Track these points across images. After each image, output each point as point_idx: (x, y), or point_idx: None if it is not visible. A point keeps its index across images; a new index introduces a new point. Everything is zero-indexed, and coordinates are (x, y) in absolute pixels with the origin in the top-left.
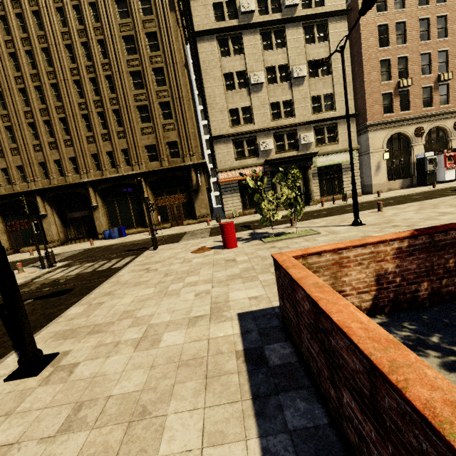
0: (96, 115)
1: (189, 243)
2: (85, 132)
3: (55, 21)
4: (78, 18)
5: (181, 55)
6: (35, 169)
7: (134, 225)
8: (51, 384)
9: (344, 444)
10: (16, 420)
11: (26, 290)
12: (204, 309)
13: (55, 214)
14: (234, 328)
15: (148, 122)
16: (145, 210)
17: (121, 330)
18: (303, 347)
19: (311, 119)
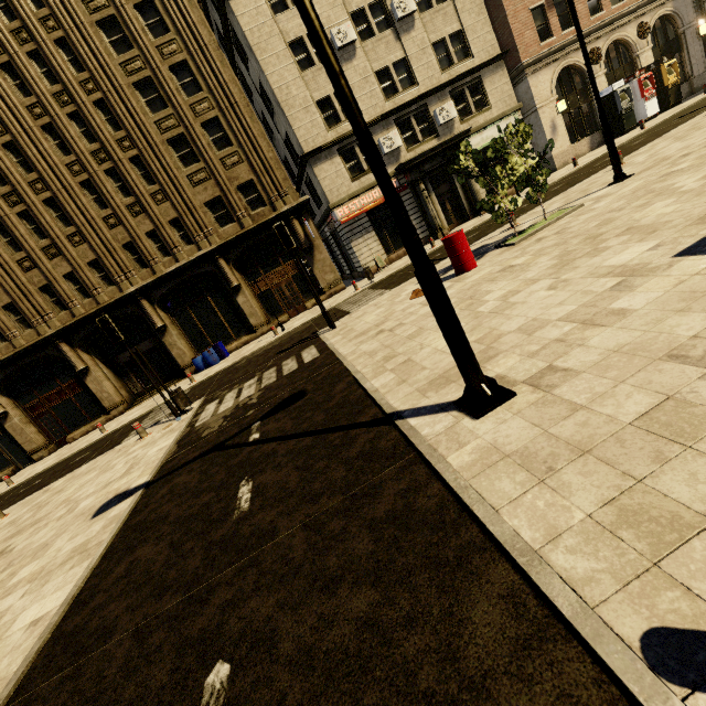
0: (104, 176)
1: (377, 302)
2: (96, 211)
3: None
4: (1, 10)
5: (208, 29)
6: (38, 302)
7: (232, 336)
8: (564, 382)
9: None
10: (606, 402)
11: (214, 429)
12: (605, 282)
13: (99, 363)
14: None
15: (195, 163)
16: (242, 306)
17: (525, 340)
18: None
19: (442, 81)
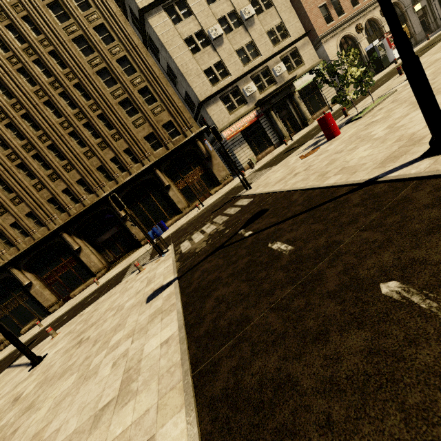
0: (83, 127)
1: (273, 171)
2: (79, 149)
3: None
4: (16, 38)
5: (137, 37)
6: (47, 209)
7: (167, 218)
8: None
9: None
10: None
11: (203, 246)
12: None
13: (86, 244)
14: None
15: (136, 114)
16: (172, 197)
17: None
18: None
19: (275, 51)
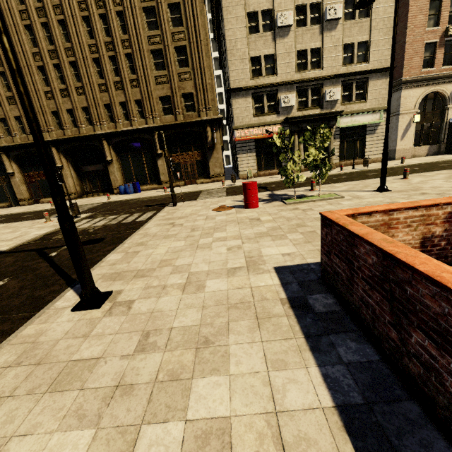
0: (108, 59)
1: (208, 201)
2: (96, 79)
3: None
4: None
5: None
6: (48, 119)
7: (148, 181)
8: (115, 316)
9: (399, 375)
10: (94, 341)
11: (60, 237)
12: (239, 262)
13: (70, 166)
14: (274, 280)
15: (163, 70)
16: (159, 167)
17: (164, 275)
18: (354, 297)
19: (340, 72)
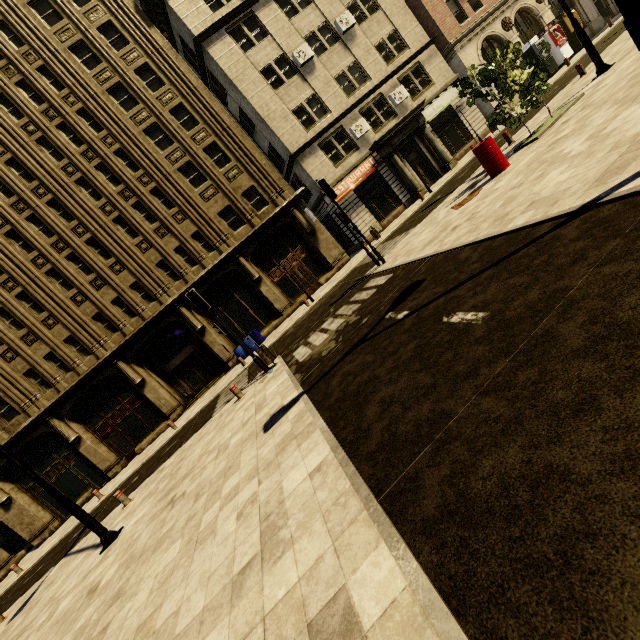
0: (132, 210)
1: (413, 234)
2: (130, 240)
3: (3, 116)
4: (31, 98)
5: (194, 76)
6: (93, 329)
7: (261, 324)
8: None
9: None
10: None
11: (333, 346)
12: None
13: (152, 374)
14: None
15: (203, 183)
16: (266, 295)
17: None
18: None
19: (389, 71)
